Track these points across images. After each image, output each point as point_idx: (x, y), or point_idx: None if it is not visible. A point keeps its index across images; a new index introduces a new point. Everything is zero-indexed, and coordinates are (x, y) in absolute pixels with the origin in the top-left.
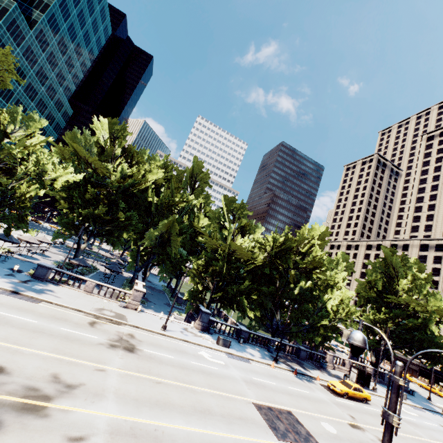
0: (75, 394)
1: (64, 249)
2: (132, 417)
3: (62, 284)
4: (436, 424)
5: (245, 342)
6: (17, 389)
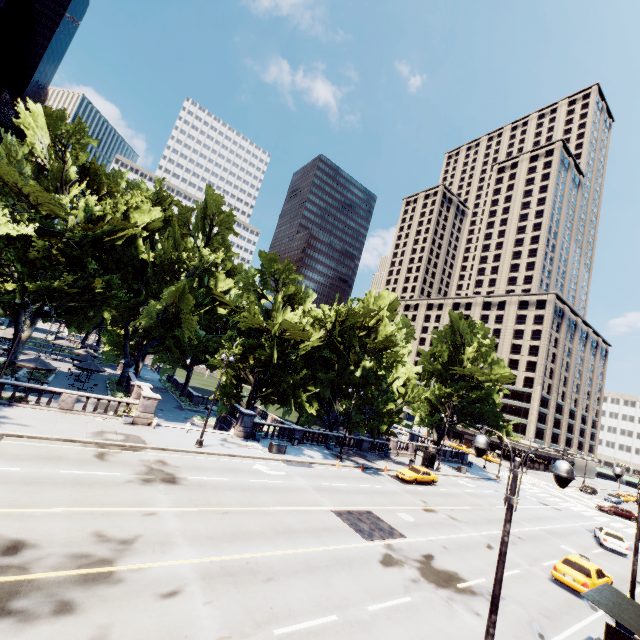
0: (137, 550)
1: None
2: (216, 556)
3: (17, 403)
4: (492, 491)
5: (299, 443)
6: (61, 561)
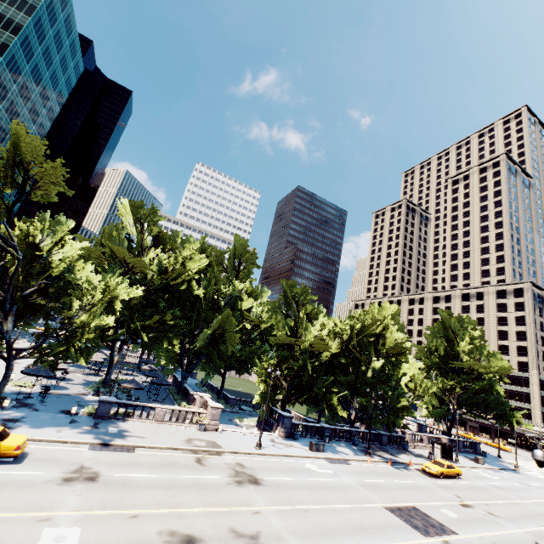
0: (264, 543)
1: None
2: None
3: (128, 417)
4: (516, 483)
5: (329, 440)
6: None
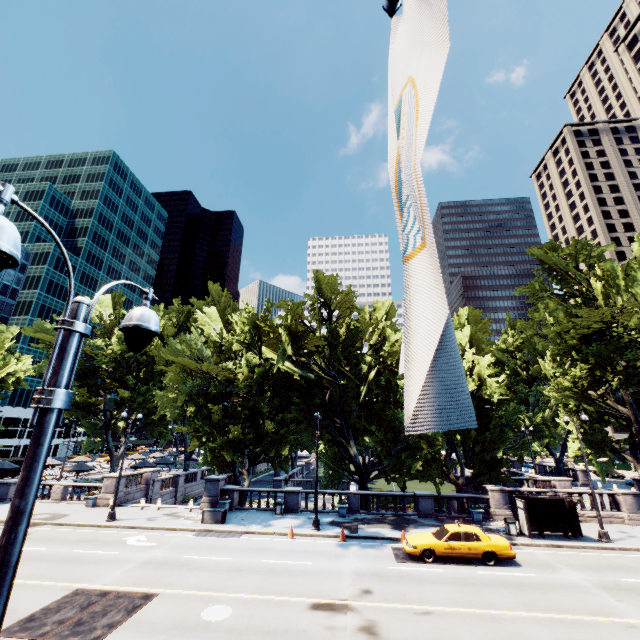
0: None
1: None
2: None
3: None
4: None
5: (296, 511)
6: None
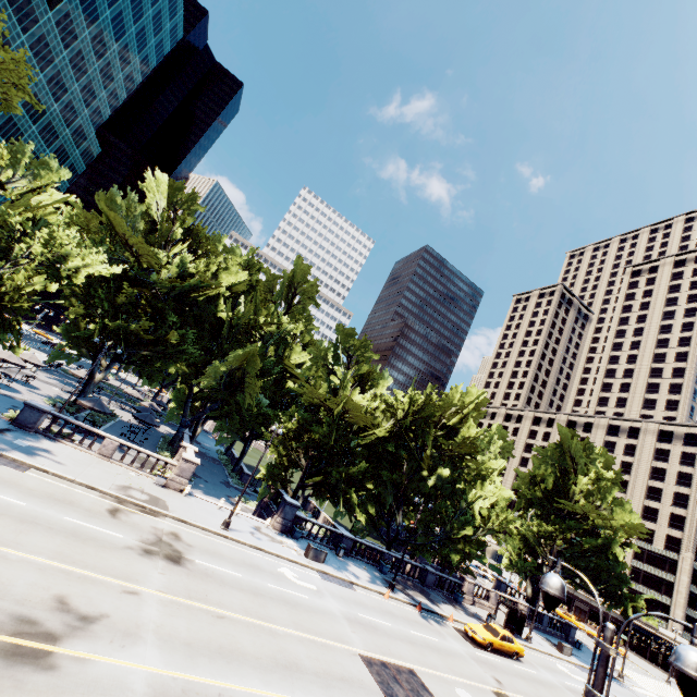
0: (94, 633)
1: (60, 376)
2: (184, 672)
3: (62, 439)
4: (610, 695)
5: (346, 554)
6: (3, 620)
